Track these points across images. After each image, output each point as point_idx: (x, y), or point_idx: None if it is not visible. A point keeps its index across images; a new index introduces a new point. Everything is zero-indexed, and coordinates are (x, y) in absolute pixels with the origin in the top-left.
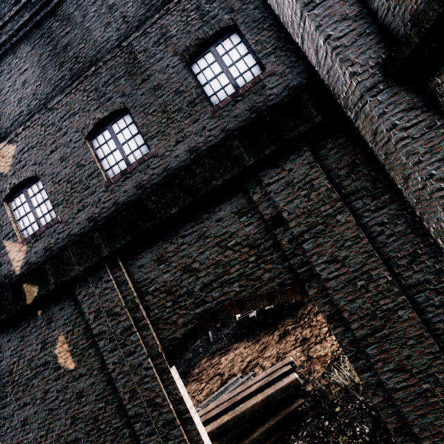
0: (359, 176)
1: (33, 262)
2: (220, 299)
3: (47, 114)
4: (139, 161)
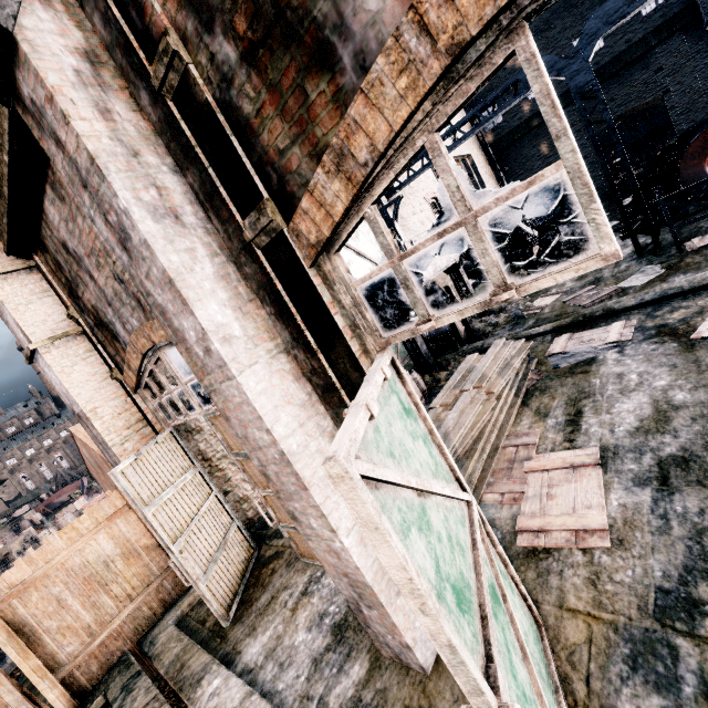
0: (702, 43)
1: (535, 110)
2: (624, 110)
3: (550, 31)
4: (598, 51)
